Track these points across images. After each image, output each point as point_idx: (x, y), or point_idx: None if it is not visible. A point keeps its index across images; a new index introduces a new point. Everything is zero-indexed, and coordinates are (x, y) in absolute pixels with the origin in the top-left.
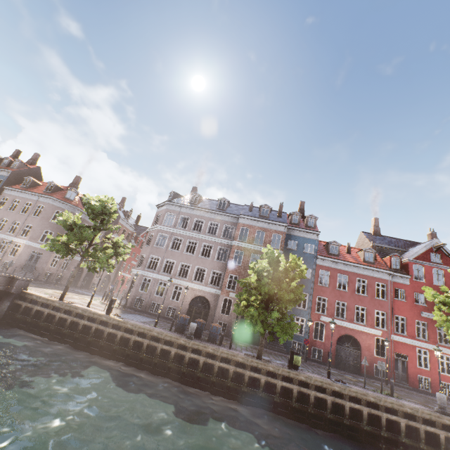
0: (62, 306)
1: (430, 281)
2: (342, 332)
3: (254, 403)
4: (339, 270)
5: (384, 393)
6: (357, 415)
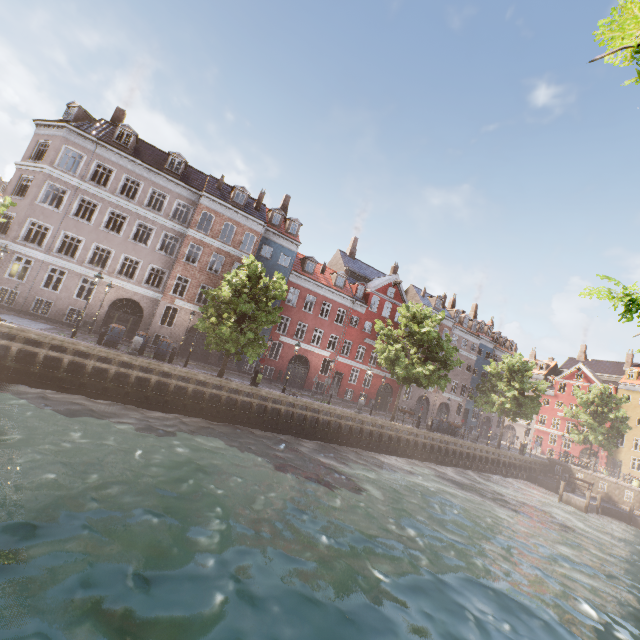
0: None
1: (380, 313)
2: (297, 353)
3: (213, 417)
4: (310, 291)
5: (323, 402)
6: (302, 419)
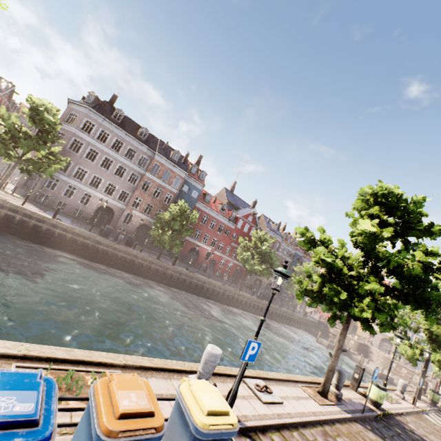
0: (6, 205)
1: (243, 229)
2: (194, 246)
3: (153, 279)
4: (206, 213)
5: (206, 277)
6: (195, 285)
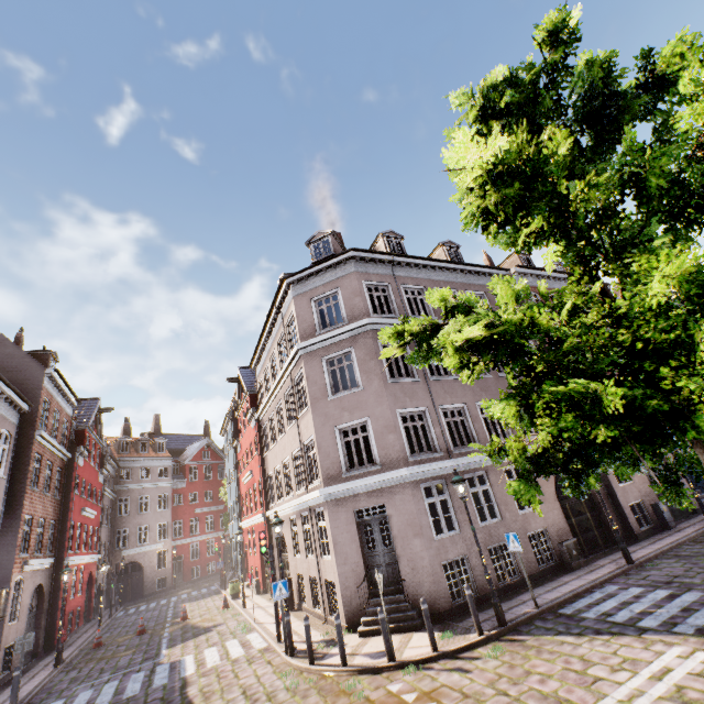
0: None
1: None
2: None
3: None
4: None
5: None
6: None
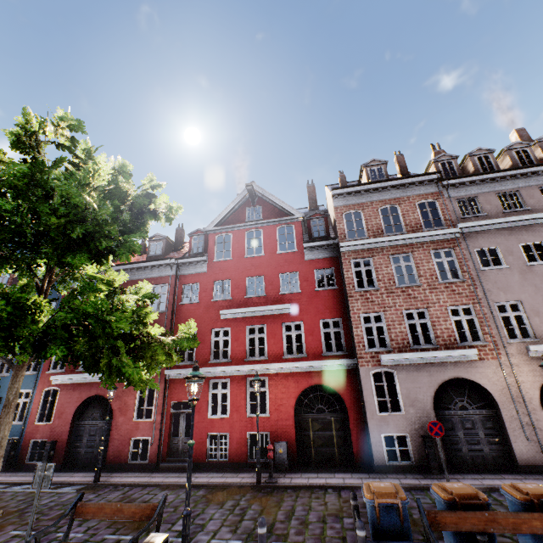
0: None
1: (241, 254)
2: (86, 395)
3: None
4: None
5: None
6: None
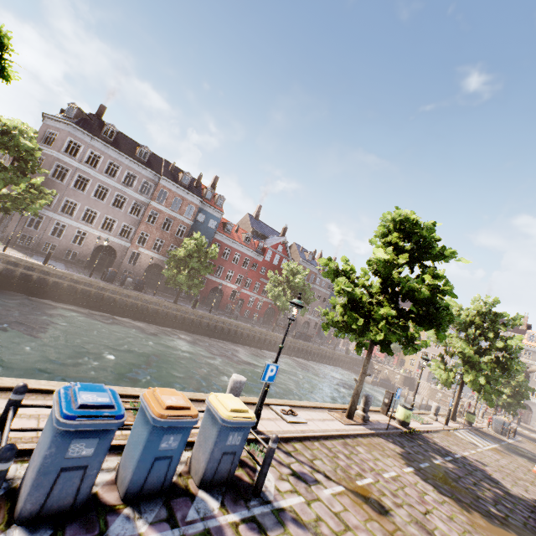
0: None
1: (272, 261)
2: (216, 285)
3: (171, 326)
4: (228, 245)
5: (233, 319)
6: (221, 329)
